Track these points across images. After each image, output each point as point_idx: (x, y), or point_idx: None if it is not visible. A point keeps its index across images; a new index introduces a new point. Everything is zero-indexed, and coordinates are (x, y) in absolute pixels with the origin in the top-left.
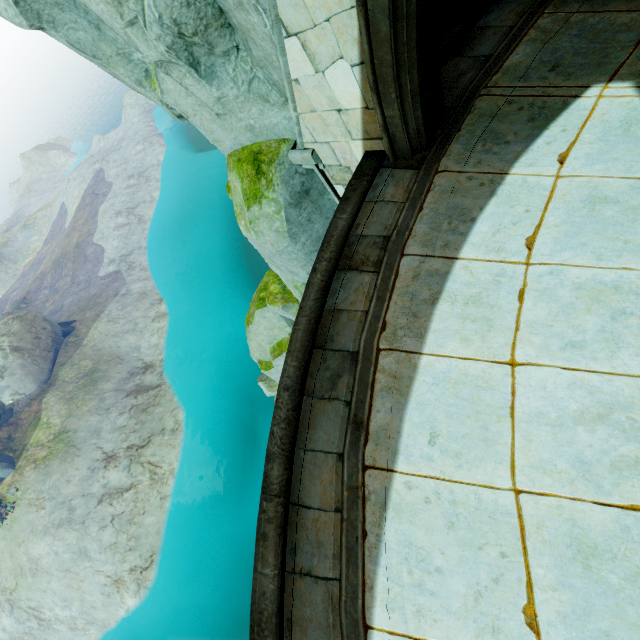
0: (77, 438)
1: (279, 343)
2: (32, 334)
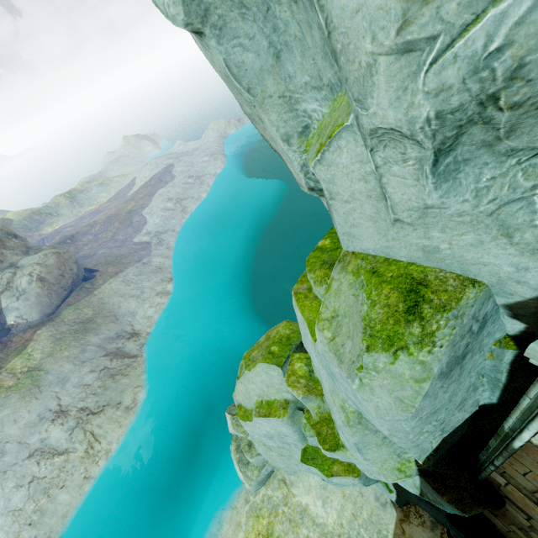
0: (45, 380)
1: (269, 402)
2: (60, 271)
